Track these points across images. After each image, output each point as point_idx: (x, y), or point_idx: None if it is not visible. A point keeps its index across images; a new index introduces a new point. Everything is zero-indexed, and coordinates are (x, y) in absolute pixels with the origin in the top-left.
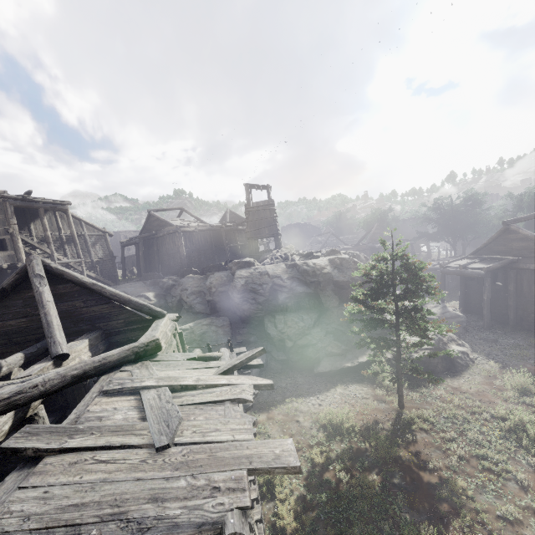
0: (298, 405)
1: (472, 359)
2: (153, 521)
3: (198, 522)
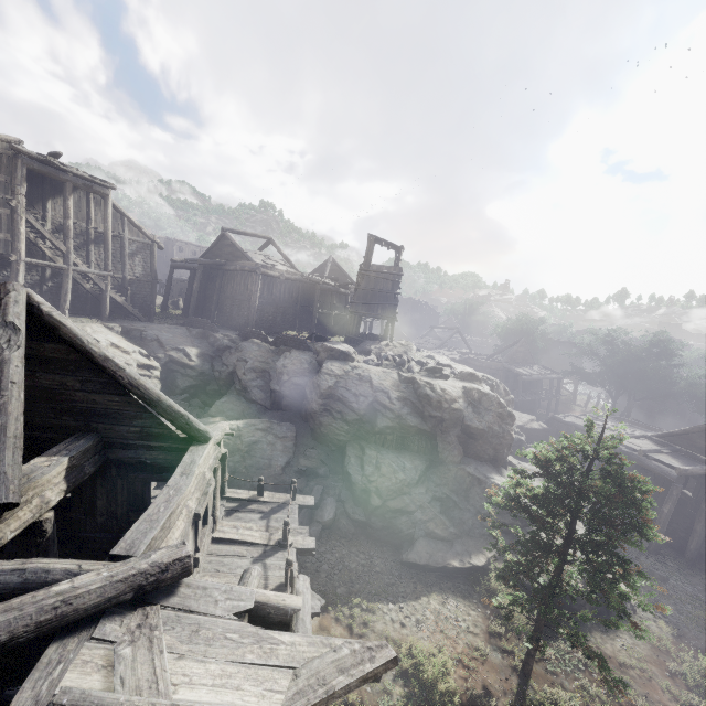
0: (370, 613)
1: (634, 607)
2: None
3: None
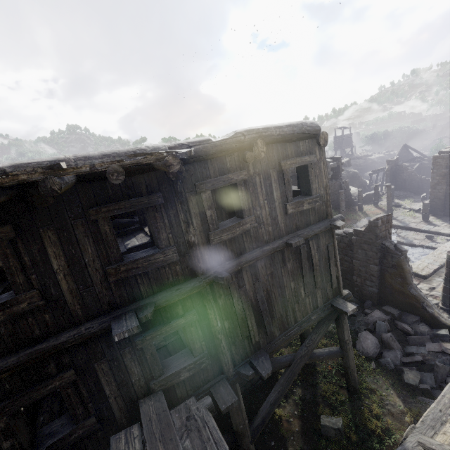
0: None
1: None
2: None
3: None
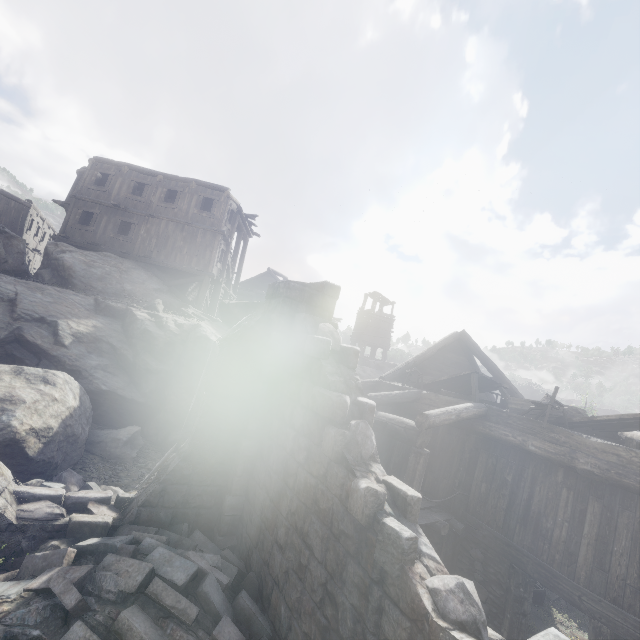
0: None
1: None
2: None
3: None
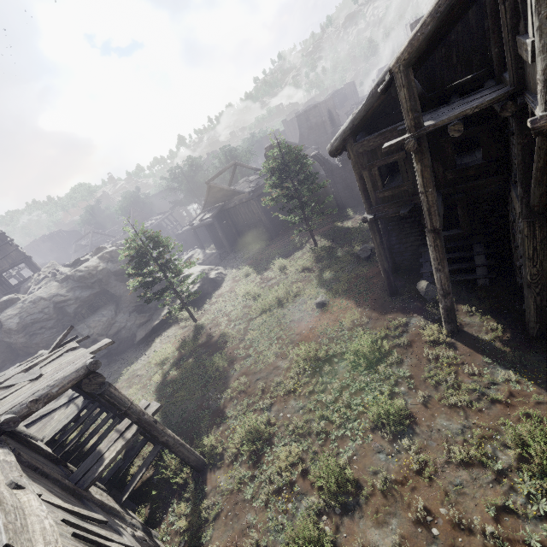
0: (134, 368)
1: (225, 274)
2: (55, 382)
3: (75, 370)
